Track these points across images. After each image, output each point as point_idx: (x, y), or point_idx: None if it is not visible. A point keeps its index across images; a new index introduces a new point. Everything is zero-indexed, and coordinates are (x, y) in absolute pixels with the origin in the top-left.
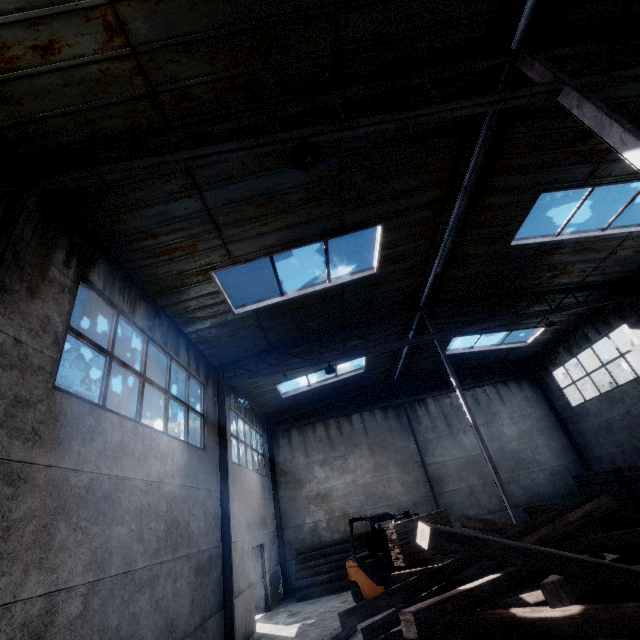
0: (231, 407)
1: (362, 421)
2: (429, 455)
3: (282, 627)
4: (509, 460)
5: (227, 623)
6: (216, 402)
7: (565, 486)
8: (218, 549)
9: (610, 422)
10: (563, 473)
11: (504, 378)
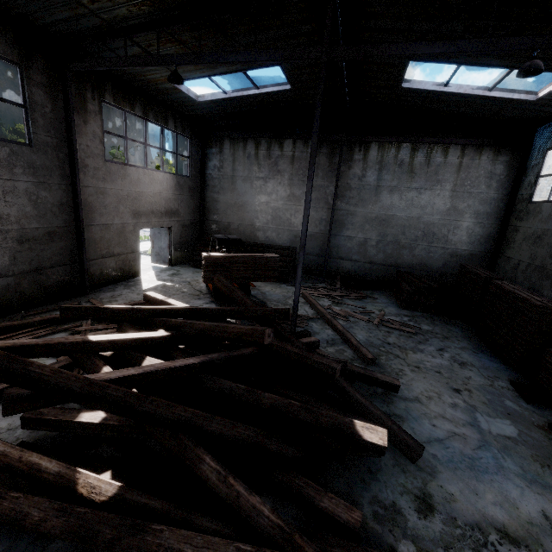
0: (107, 101)
1: (293, 149)
2: (343, 202)
3: (153, 280)
4: (418, 230)
5: (82, 272)
6: (59, 92)
7: (456, 267)
8: (68, 228)
9: (546, 233)
10: (464, 257)
11: (483, 141)
